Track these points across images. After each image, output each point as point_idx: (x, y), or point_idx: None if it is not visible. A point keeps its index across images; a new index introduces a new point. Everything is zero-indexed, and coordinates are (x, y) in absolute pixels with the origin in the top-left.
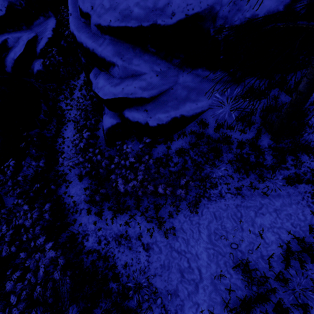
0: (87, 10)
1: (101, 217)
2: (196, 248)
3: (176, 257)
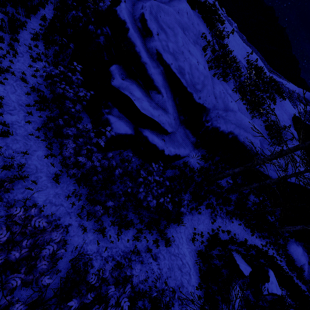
0: (152, 29)
1: (102, 234)
2: (183, 250)
3: (174, 259)
